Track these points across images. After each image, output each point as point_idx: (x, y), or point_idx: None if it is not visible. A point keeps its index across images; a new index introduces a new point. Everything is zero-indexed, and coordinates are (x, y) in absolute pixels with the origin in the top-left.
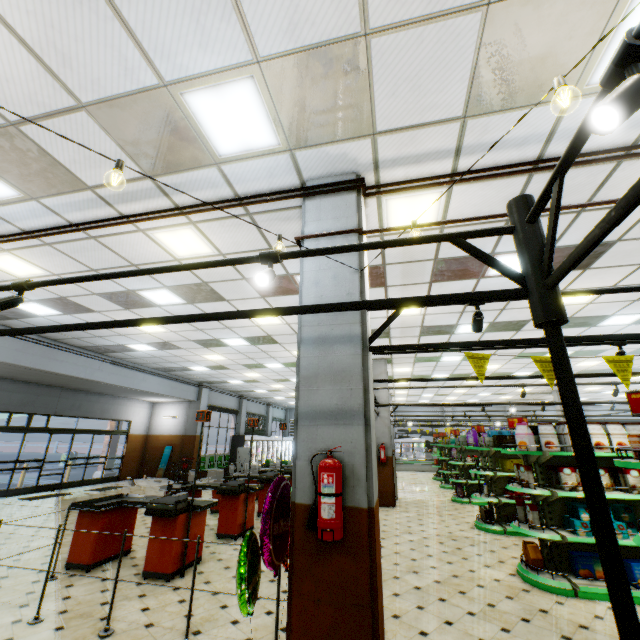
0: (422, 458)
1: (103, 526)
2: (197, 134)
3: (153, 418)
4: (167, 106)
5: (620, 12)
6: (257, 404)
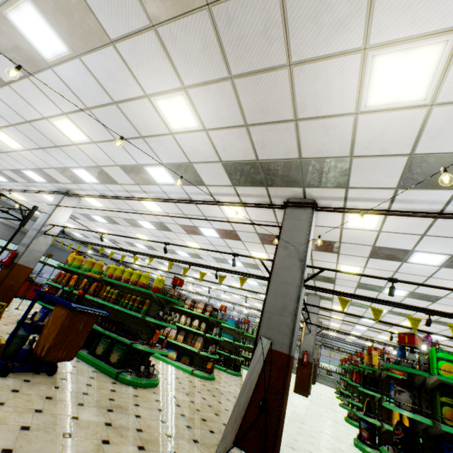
0: None
1: None
2: (31, 177)
3: None
4: (21, 172)
5: (75, 172)
6: None
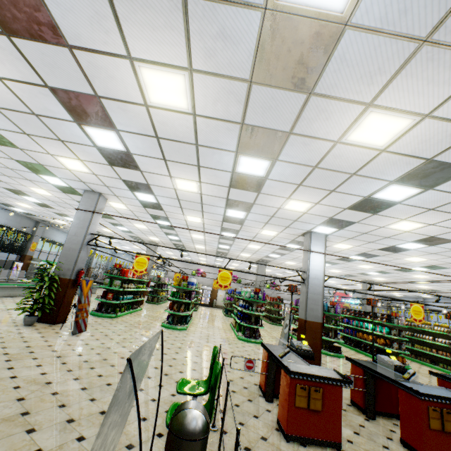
0: None
1: None
2: None
3: None
4: None
5: None
6: None
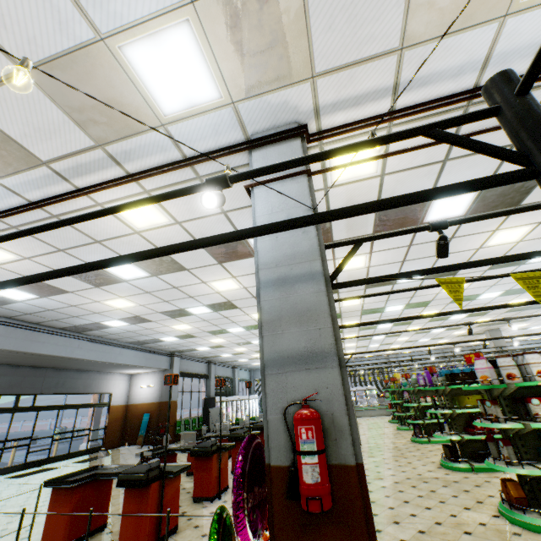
0: (376, 403)
1: (76, 502)
2: (140, 93)
3: (131, 389)
4: (107, 63)
5: None
6: (224, 368)
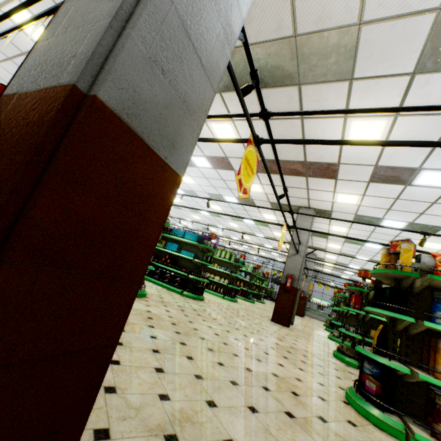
0: None
1: None
2: None
3: None
4: None
5: None
6: None
